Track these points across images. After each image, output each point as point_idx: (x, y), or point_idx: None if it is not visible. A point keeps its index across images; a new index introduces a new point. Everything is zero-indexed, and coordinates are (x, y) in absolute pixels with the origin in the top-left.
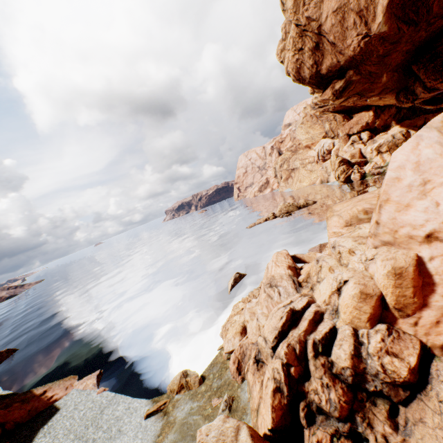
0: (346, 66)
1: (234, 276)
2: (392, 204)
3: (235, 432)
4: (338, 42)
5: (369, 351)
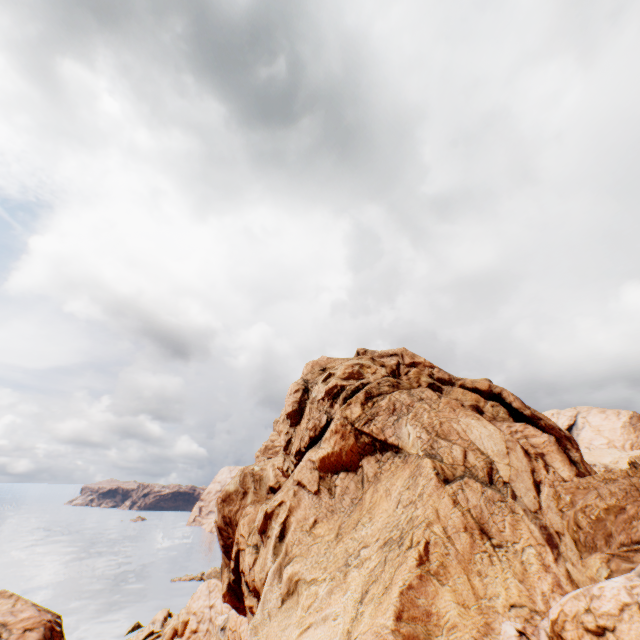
0: None
1: (135, 623)
2: (193, 599)
3: None
4: None
5: None
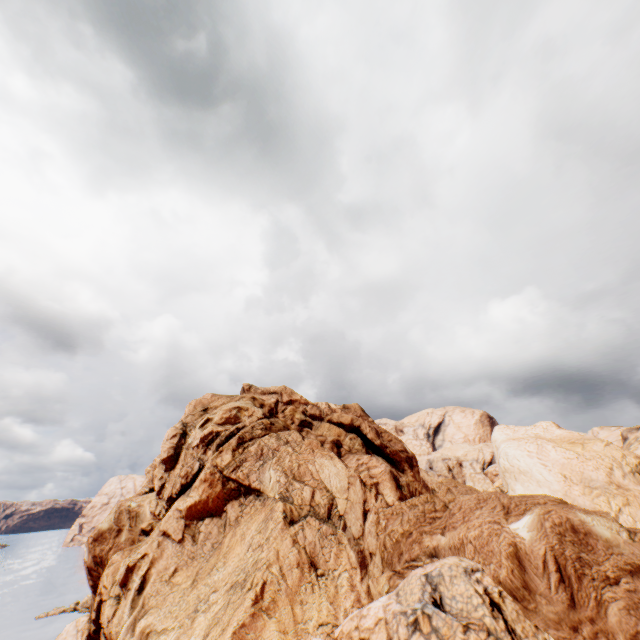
0: None
1: None
2: None
3: None
4: None
5: None
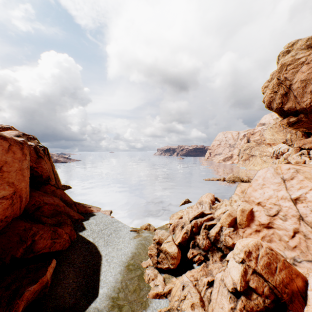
0: (300, 111)
1: (185, 200)
2: (251, 187)
3: (168, 236)
4: (298, 97)
5: (223, 233)
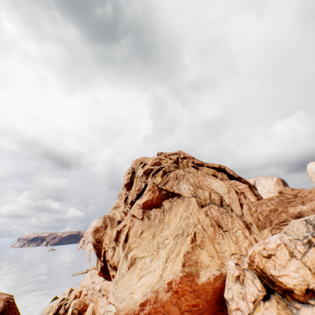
0: None
1: (54, 297)
2: (84, 280)
3: (46, 314)
4: None
5: (71, 304)
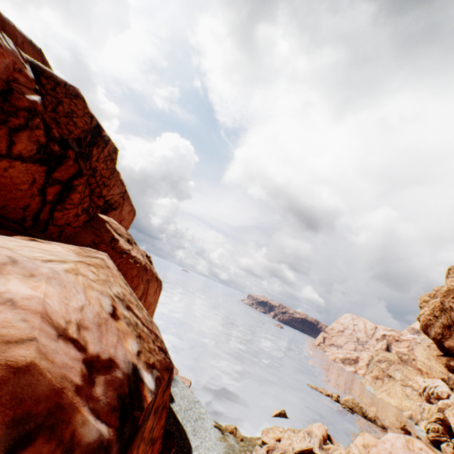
0: None
1: (281, 410)
2: (376, 448)
3: None
4: None
5: None
